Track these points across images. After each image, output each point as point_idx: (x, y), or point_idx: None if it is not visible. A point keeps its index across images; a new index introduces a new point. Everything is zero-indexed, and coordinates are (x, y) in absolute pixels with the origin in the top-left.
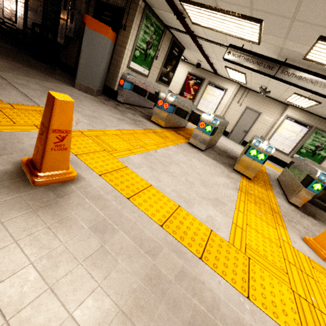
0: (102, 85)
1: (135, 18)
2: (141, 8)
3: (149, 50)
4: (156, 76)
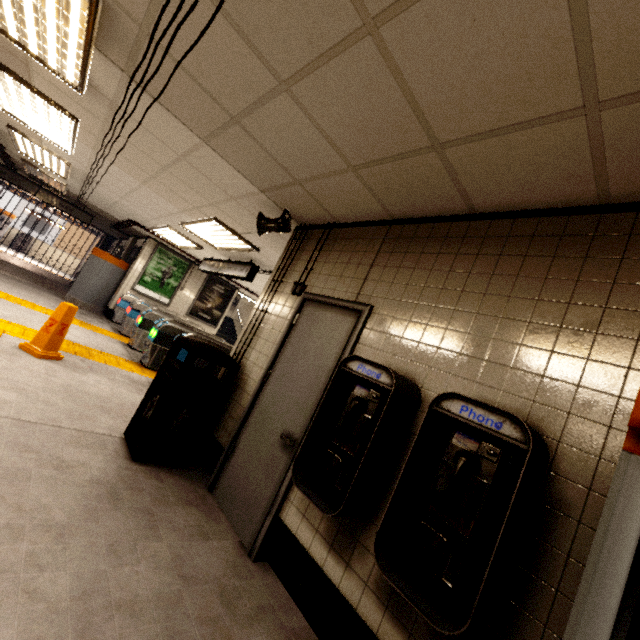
0: (99, 303)
1: (145, 251)
2: (152, 245)
3: (168, 279)
4: (185, 309)
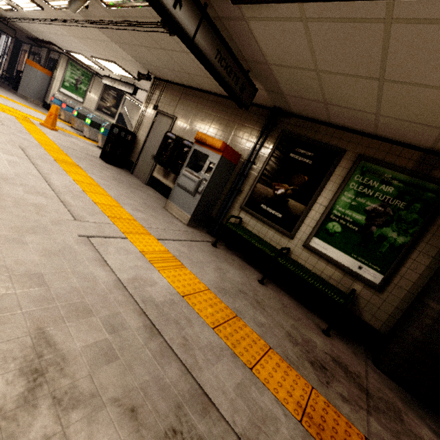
0: (39, 99)
1: (61, 64)
2: (65, 60)
3: (80, 85)
4: (94, 106)
